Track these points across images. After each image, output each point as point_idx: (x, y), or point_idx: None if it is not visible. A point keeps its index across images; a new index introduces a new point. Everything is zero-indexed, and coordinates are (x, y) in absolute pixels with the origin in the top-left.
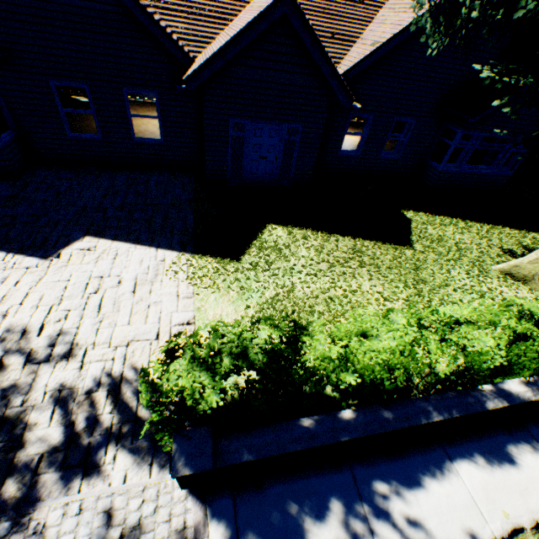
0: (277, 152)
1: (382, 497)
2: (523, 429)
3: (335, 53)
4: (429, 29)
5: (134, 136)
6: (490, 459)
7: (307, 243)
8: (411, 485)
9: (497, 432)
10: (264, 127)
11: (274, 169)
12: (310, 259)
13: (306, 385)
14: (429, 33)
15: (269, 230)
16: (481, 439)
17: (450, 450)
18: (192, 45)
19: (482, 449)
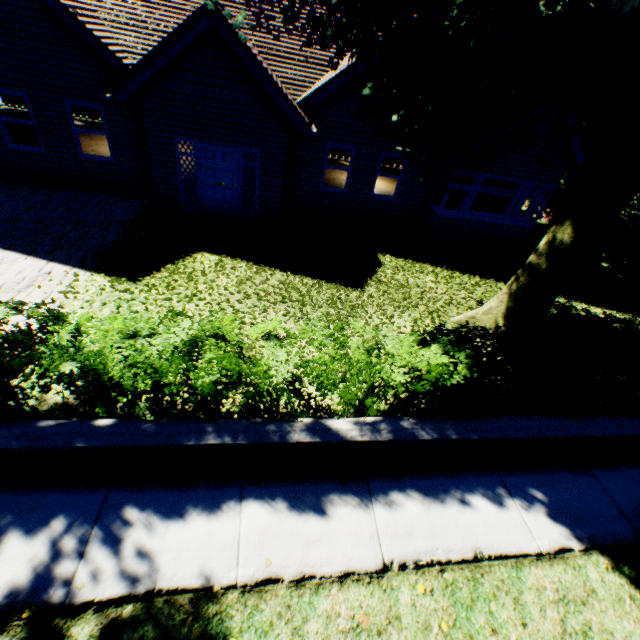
0: (236, 178)
1: (125, 523)
2: (362, 481)
3: (307, 77)
4: (241, 21)
5: (81, 153)
6: (294, 505)
7: (234, 274)
8: (171, 517)
9: (325, 480)
10: (216, 149)
11: (236, 198)
12: (225, 289)
13: (23, 371)
14: (241, 24)
15: (196, 257)
16: (298, 484)
17: (249, 490)
18: (139, 59)
19: (291, 494)
